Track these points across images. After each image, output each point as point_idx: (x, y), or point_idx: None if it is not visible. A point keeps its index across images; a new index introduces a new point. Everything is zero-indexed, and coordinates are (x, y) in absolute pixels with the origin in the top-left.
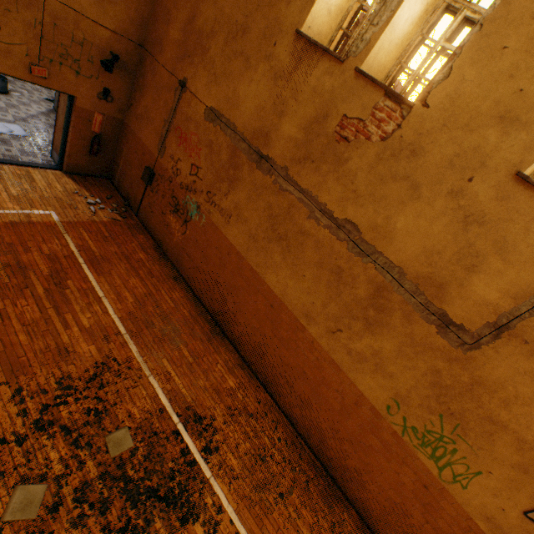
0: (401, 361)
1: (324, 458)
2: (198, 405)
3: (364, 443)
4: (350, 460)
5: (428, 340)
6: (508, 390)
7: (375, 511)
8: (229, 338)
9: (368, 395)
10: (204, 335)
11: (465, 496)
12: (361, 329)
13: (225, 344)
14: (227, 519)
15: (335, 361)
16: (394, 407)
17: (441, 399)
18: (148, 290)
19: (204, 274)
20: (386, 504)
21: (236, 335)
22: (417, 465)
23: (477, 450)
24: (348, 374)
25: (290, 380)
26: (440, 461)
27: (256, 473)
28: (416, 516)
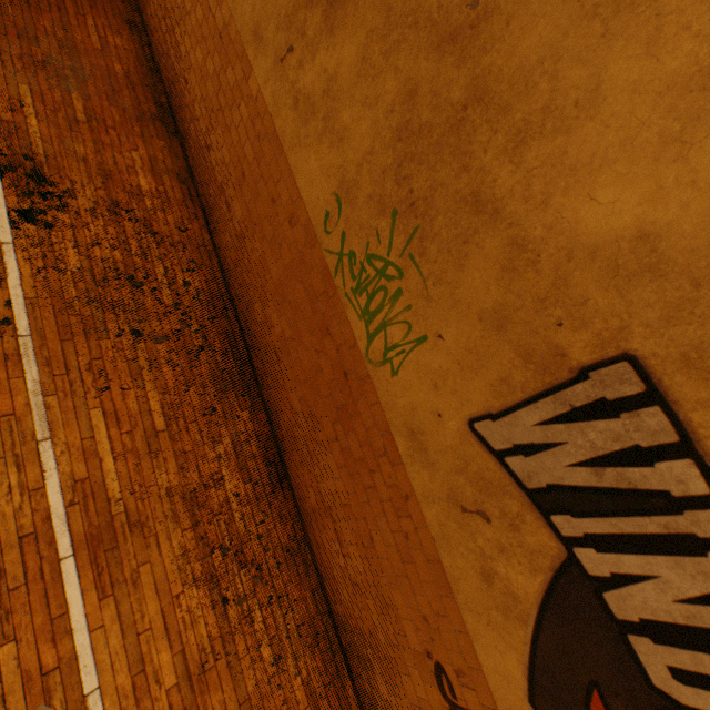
0: (362, 90)
1: (250, 337)
2: (52, 166)
3: (290, 302)
4: (273, 336)
5: (415, 0)
6: (536, 93)
7: (287, 420)
8: (180, 137)
9: (307, 197)
10: (134, 110)
11: (392, 390)
12: (318, 30)
13: (171, 142)
14: (3, 298)
15: (278, 134)
16: (334, 215)
17: (404, 170)
18: (59, 4)
19: (162, 6)
20: (299, 409)
21: (187, 126)
22: (343, 336)
23: (433, 289)
24: (289, 157)
25: (230, 197)
26: (373, 323)
27: (107, 289)
28: (327, 430)
